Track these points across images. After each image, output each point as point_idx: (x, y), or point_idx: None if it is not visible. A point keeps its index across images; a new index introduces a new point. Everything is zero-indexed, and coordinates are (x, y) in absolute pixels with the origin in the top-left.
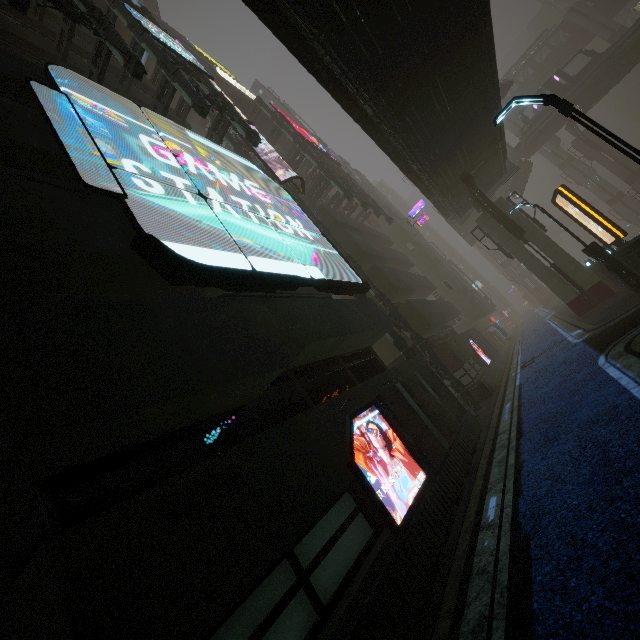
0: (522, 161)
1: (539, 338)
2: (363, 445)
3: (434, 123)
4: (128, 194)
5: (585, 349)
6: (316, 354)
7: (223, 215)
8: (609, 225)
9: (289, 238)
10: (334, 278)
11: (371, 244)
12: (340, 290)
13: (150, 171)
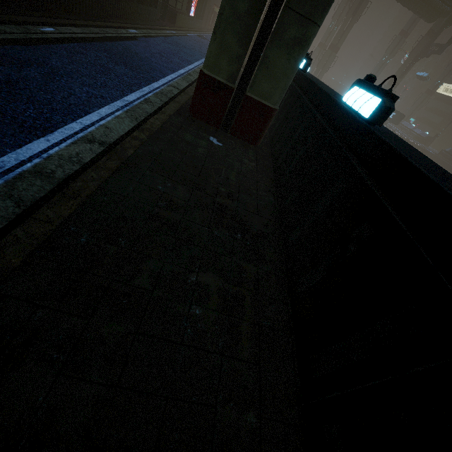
0: None
1: None
2: None
3: None
4: None
5: None
6: None
7: None
8: None
9: None
10: None
11: None
12: None
13: None
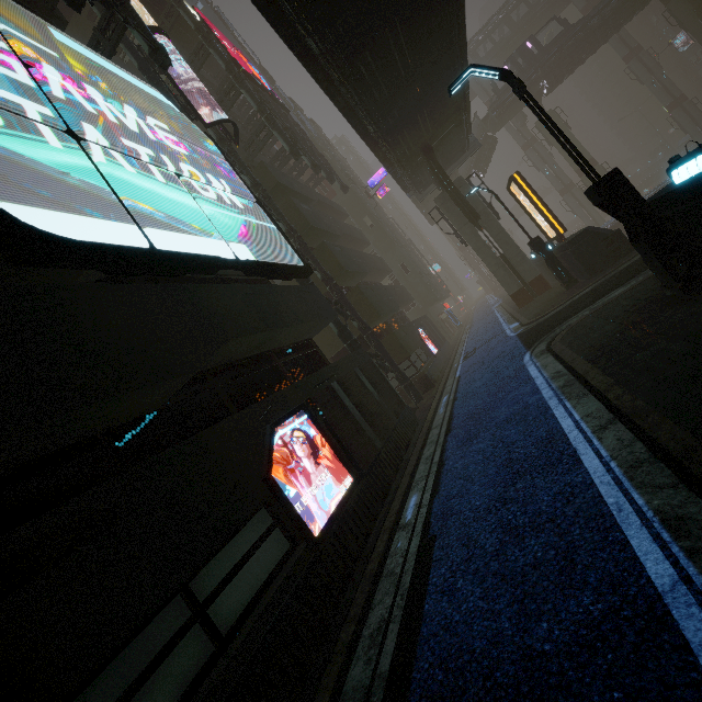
0: (488, 136)
1: (484, 328)
2: (285, 456)
3: (393, 77)
4: None
5: (517, 344)
6: (241, 351)
7: (108, 166)
8: (553, 220)
9: (209, 205)
10: (267, 259)
11: (321, 216)
12: (274, 274)
13: None
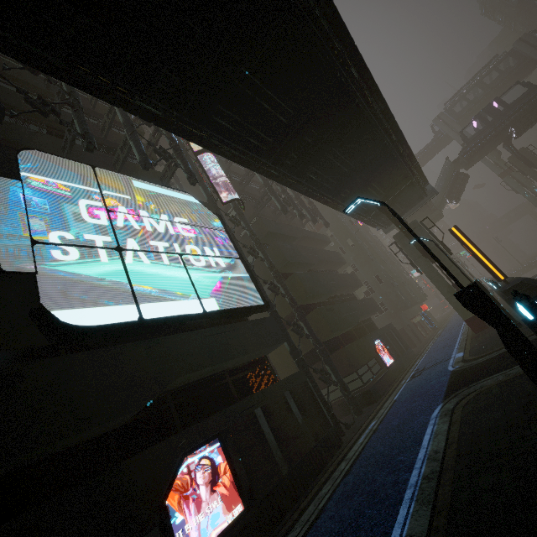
0: (459, 173)
1: (444, 343)
2: (186, 482)
3: (338, 174)
4: (42, 267)
5: (443, 385)
6: (195, 377)
7: (133, 264)
8: (492, 267)
9: (198, 271)
10: (231, 305)
11: (300, 250)
12: (233, 317)
13: (75, 236)
